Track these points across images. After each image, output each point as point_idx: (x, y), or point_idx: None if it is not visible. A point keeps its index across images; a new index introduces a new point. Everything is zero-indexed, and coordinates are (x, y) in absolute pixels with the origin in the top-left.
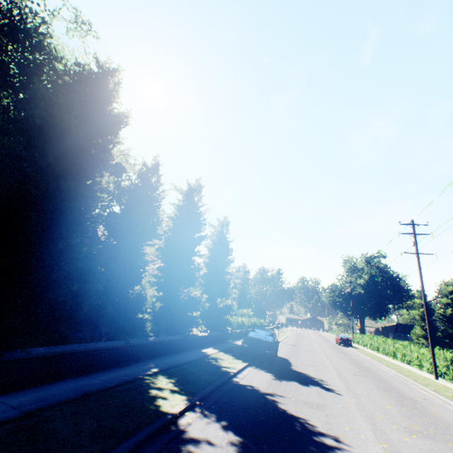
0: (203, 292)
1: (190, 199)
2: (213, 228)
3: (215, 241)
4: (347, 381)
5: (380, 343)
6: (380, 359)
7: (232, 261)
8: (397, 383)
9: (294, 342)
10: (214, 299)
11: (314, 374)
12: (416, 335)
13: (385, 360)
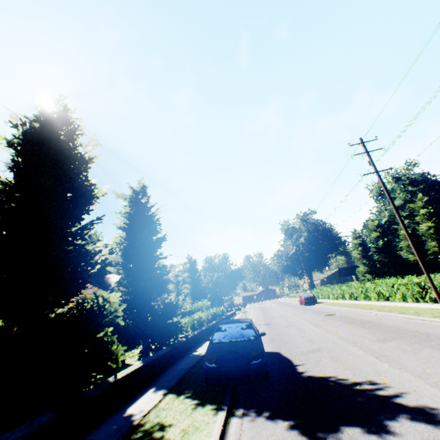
0: (128, 296)
1: (44, 128)
2: (124, 199)
3: (130, 215)
4: (402, 363)
5: (345, 290)
6: (358, 305)
7: (164, 238)
8: (438, 332)
9: (264, 319)
10: (148, 301)
11: (346, 372)
12: (361, 273)
13: (364, 305)
